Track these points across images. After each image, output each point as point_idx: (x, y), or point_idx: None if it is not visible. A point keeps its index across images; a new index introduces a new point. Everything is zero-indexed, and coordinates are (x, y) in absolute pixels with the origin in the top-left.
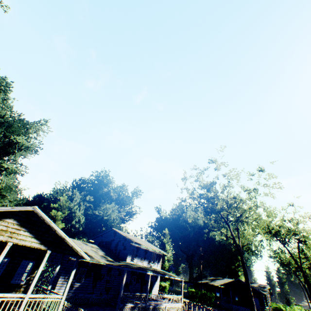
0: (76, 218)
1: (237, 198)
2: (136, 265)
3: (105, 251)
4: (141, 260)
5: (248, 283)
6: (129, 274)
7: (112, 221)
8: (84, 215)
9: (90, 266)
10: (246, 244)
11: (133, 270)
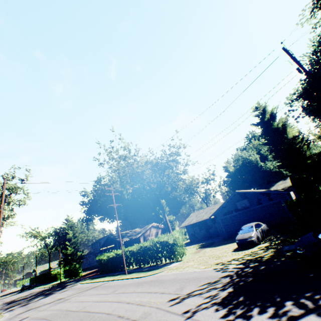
0: None
1: None
2: None
3: None
4: None
5: None
6: None
7: None
8: None
9: None
10: None
11: None
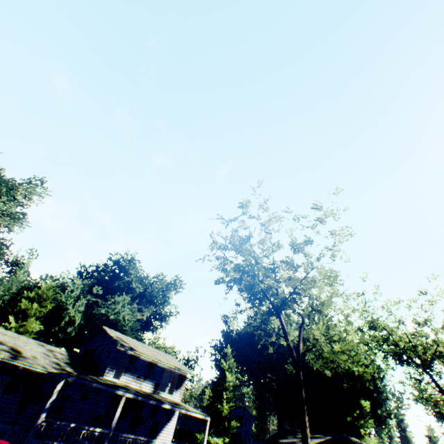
0: (67, 317)
1: (286, 263)
2: (116, 382)
3: (73, 360)
4: (137, 379)
5: (303, 419)
6: (105, 400)
7: (123, 323)
8: (86, 315)
9: (18, 374)
10: (311, 348)
11: (81, 381)
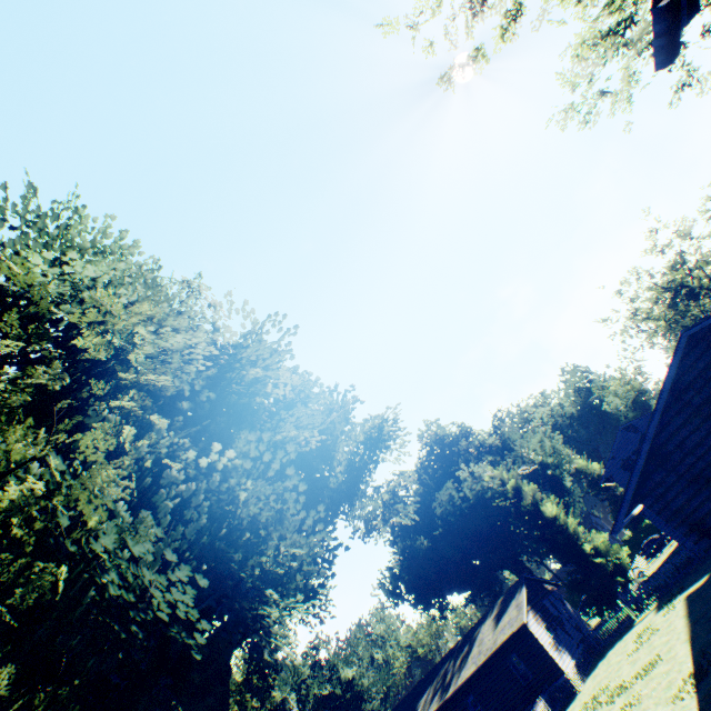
0: None
1: None
2: None
3: None
4: None
5: None
6: None
7: (560, 457)
8: None
9: None
10: None
11: None
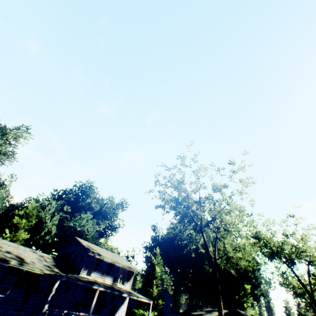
0: (46, 228)
1: (208, 199)
2: (89, 279)
3: (57, 262)
4: (102, 275)
5: (219, 304)
6: (81, 291)
7: (87, 233)
8: (59, 227)
9: (23, 275)
10: (223, 256)
11: (70, 280)
